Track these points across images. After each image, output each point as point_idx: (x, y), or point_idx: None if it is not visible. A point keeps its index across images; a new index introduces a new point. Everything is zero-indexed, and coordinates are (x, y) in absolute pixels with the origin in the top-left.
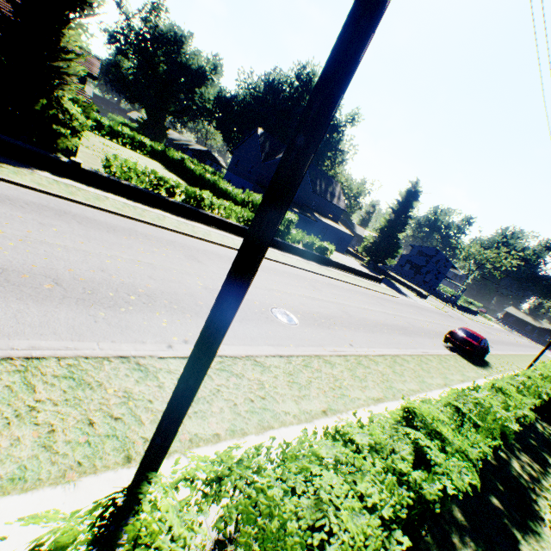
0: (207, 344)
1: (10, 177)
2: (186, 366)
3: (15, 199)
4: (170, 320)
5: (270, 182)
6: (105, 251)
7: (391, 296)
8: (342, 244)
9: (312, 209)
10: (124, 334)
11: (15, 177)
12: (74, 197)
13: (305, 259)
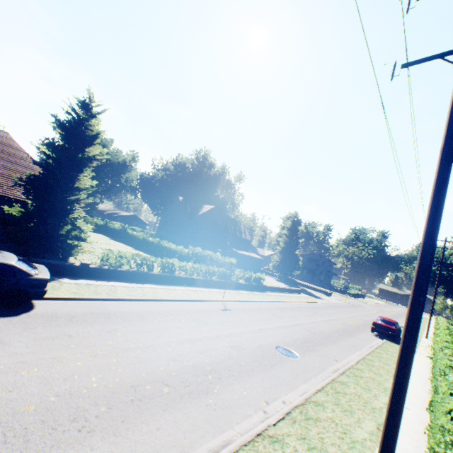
0: (401, 411)
1: (56, 294)
2: (389, 429)
3: (74, 314)
4: (243, 387)
5: (410, 318)
6: (159, 340)
7: (314, 302)
8: (257, 267)
9: (229, 245)
10: (236, 413)
11: (57, 293)
12: (100, 295)
13: (249, 291)
